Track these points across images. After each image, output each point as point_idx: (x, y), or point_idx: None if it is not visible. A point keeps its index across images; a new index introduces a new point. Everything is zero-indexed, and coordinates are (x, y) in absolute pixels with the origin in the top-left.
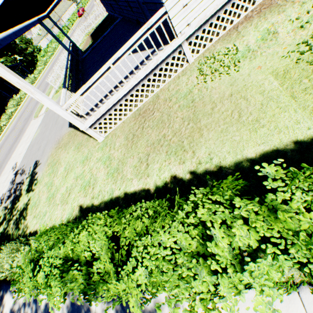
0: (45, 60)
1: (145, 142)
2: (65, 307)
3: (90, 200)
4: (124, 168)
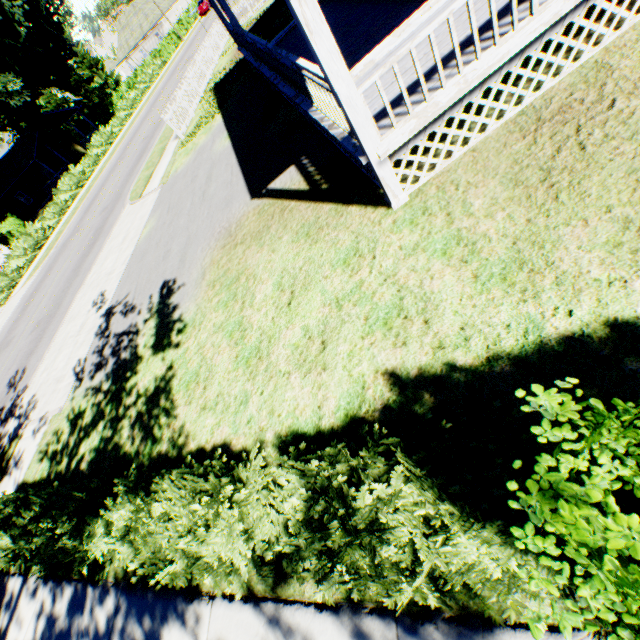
0: (134, 99)
1: (624, 175)
2: None
3: (428, 354)
4: (554, 255)
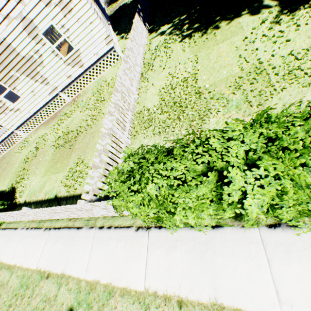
0: None
1: None
2: None
3: None
4: None
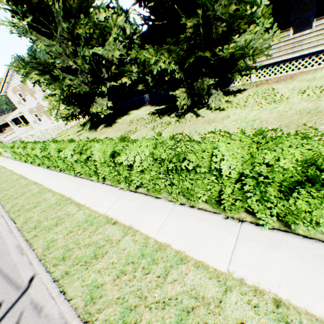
0: None
1: None
2: None
3: None
4: None
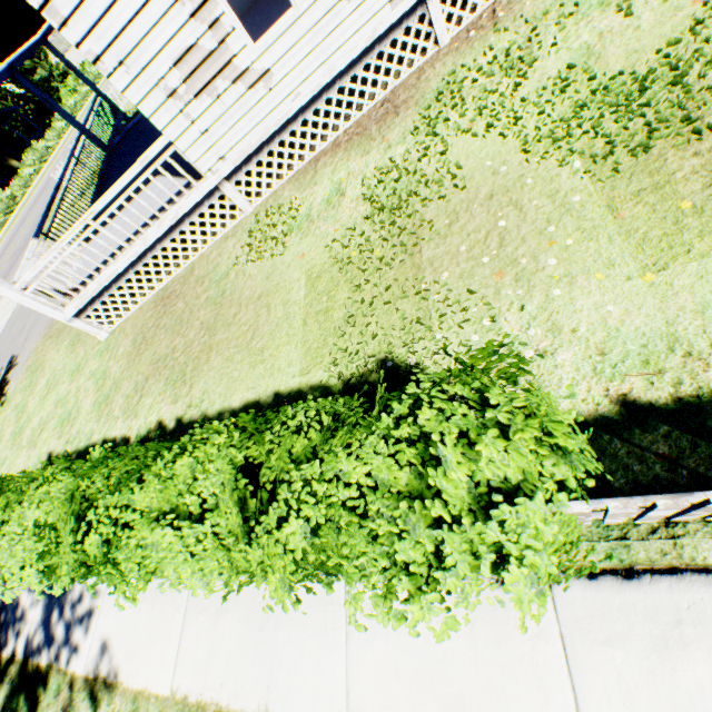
0: (73, 105)
1: (153, 355)
2: None
3: (64, 445)
4: (116, 397)
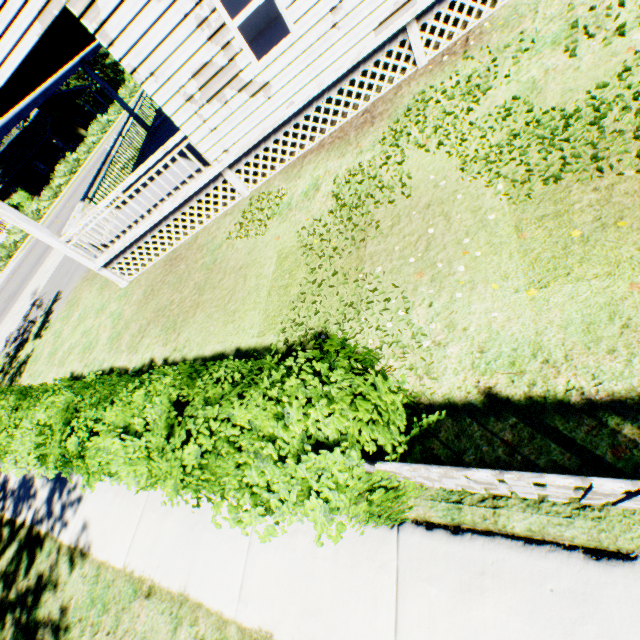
0: (133, 87)
1: (156, 304)
2: (18, 481)
3: (83, 368)
4: (125, 335)
